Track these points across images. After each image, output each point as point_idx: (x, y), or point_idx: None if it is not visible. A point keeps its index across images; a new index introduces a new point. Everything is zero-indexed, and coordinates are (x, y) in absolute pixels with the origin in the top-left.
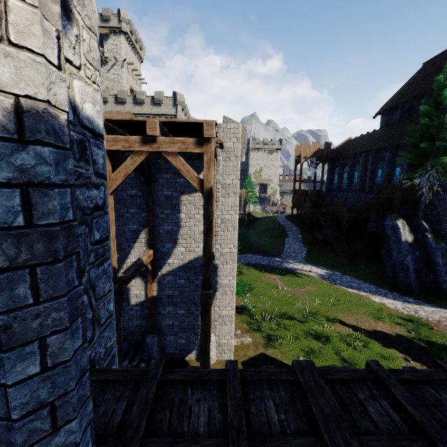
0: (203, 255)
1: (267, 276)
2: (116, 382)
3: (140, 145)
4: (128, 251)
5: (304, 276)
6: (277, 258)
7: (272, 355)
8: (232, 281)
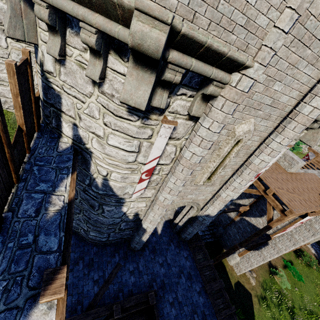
0: (248, 237)
1: None
2: (197, 236)
3: (262, 190)
4: (241, 198)
5: None
6: None
7: (253, 300)
8: (268, 257)
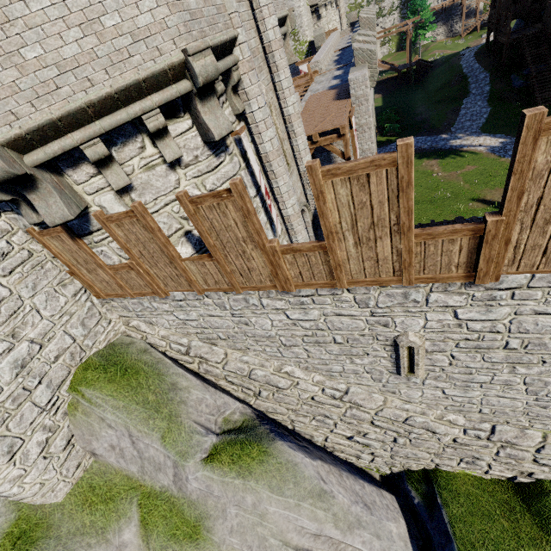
0: None
1: (424, 164)
2: None
3: (311, 146)
4: None
5: (469, 154)
6: (444, 136)
7: None
8: None
